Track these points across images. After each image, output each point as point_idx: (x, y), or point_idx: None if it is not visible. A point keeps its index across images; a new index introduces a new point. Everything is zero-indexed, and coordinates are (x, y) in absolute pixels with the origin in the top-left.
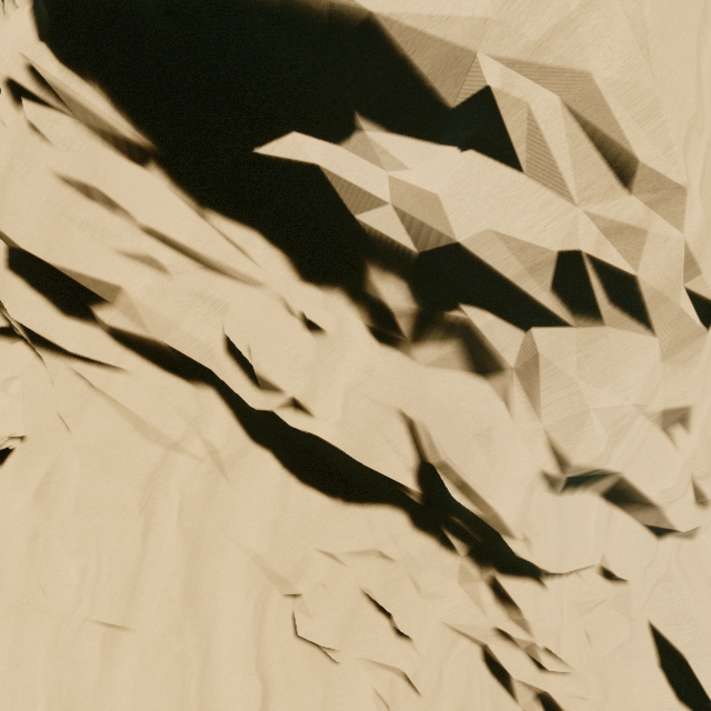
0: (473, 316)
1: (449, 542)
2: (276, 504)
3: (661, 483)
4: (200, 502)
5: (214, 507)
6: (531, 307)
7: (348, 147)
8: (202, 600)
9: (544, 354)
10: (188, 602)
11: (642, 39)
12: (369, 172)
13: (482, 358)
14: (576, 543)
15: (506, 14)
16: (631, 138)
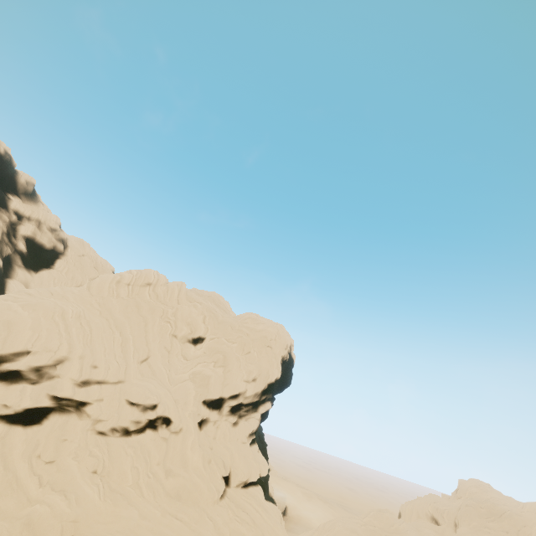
0: (46, 369)
1: (71, 411)
2: (24, 435)
3: (102, 374)
4: (1, 448)
5: (6, 446)
6: (54, 364)
7: (13, 361)
8: (11, 468)
9: (59, 368)
10: (6, 470)
11: (47, 336)
12: (18, 362)
13: (53, 374)
14: (91, 392)
15: (30, 340)
16: (51, 343)
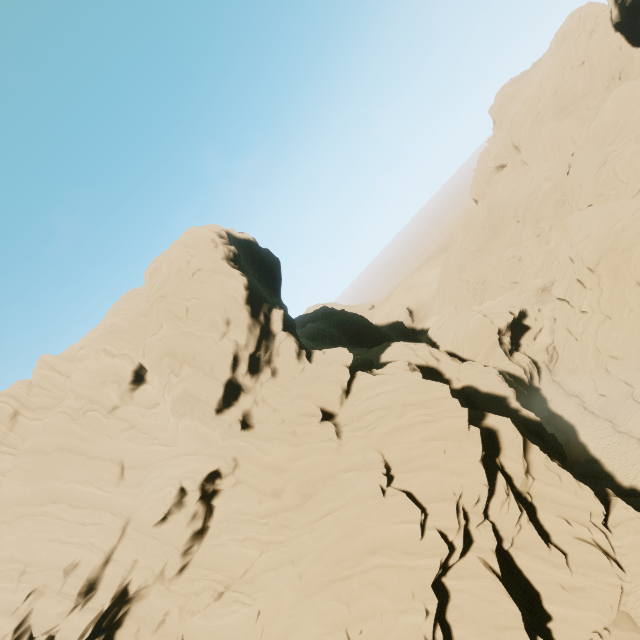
0: None
1: (126, 612)
2: None
3: (94, 558)
4: None
5: None
6: None
7: None
8: None
9: (38, 633)
10: None
11: None
12: None
13: None
14: (111, 580)
15: None
16: None
